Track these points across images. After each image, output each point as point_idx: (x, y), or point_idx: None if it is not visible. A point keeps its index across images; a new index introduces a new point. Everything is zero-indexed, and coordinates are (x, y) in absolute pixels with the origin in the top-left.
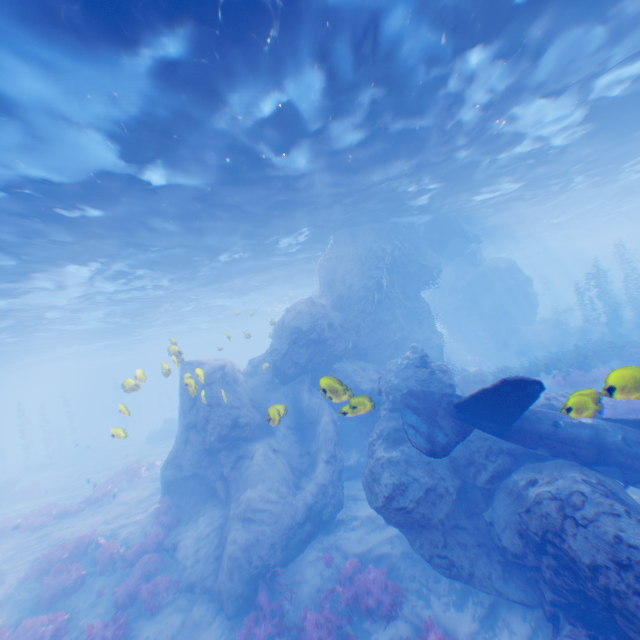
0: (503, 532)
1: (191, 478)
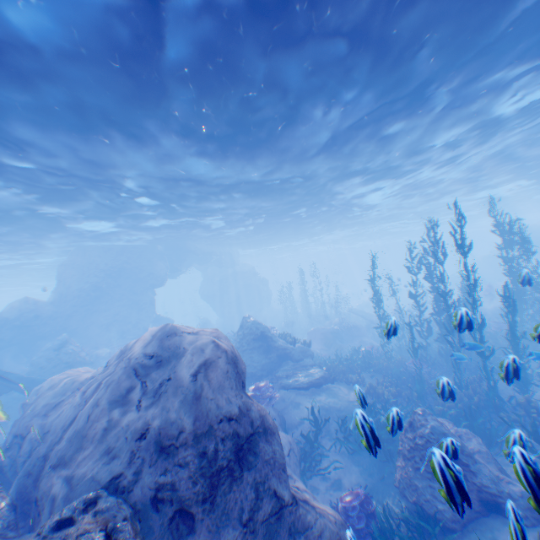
0: None
1: None
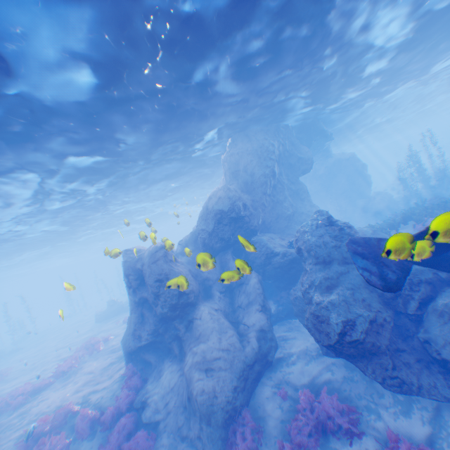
0: (443, 348)
1: (148, 344)
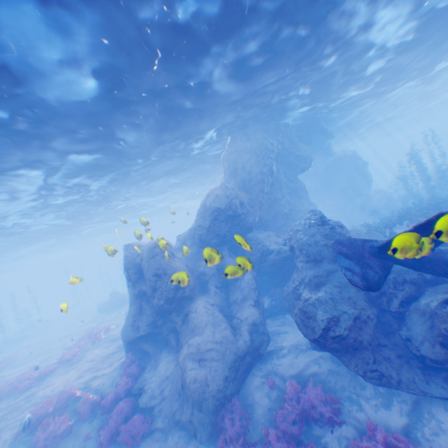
0: (422, 344)
1: (146, 335)
